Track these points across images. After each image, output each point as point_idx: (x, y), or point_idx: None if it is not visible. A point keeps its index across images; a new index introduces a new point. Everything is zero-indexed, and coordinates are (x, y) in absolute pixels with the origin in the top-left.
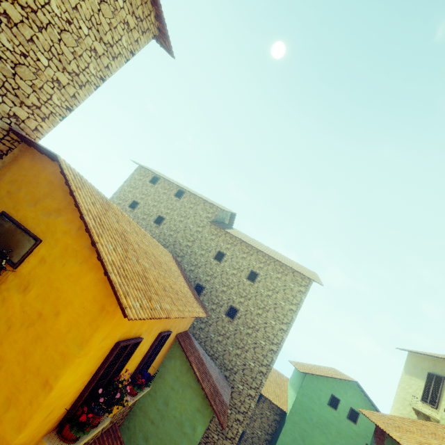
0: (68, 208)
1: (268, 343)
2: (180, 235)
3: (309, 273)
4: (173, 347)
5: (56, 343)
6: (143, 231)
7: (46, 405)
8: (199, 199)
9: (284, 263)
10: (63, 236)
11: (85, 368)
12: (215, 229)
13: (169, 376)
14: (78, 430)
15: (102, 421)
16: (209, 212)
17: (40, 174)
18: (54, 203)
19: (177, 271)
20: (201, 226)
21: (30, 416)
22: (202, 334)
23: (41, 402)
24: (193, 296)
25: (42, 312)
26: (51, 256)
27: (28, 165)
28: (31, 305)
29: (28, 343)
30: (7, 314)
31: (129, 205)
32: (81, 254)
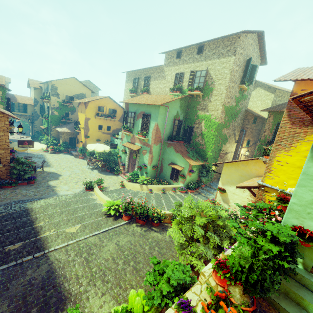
0: None
1: None
2: None
3: (7, 80)
4: None
5: None
6: None
7: None
8: None
9: None
10: None
11: None
12: None
13: None
14: None
15: None
16: None
17: None
18: None
19: None
20: None
21: None
22: None
23: None
24: None
25: None
26: None
27: None
28: None
29: None
30: None
31: None
32: None
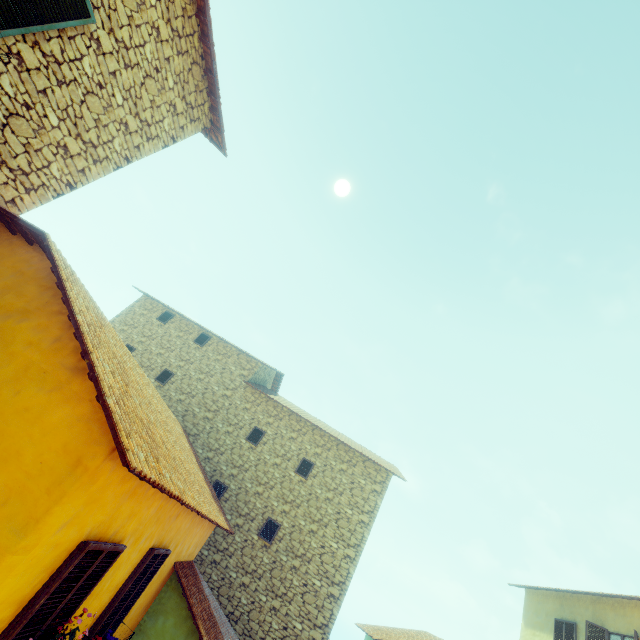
0: (43, 310)
1: (325, 582)
2: (196, 401)
3: (385, 464)
4: (165, 590)
5: None
6: (146, 377)
7: None
8: (231, 349)
9: (351, 447)
10: (26, 349)
11: (14, 586)
12: (253, 393)
13: None
14: None
15: None
16: (245, 368)
17: (4, 261)
18: (20, 301)
19: (189, 450)
20: (232, 388)
21: None
22: (216, 574)
23: None
24: (211, 494)
25: None
26: None
27: None
28: None
29: None
30: None
31: None
32: (52, 376)
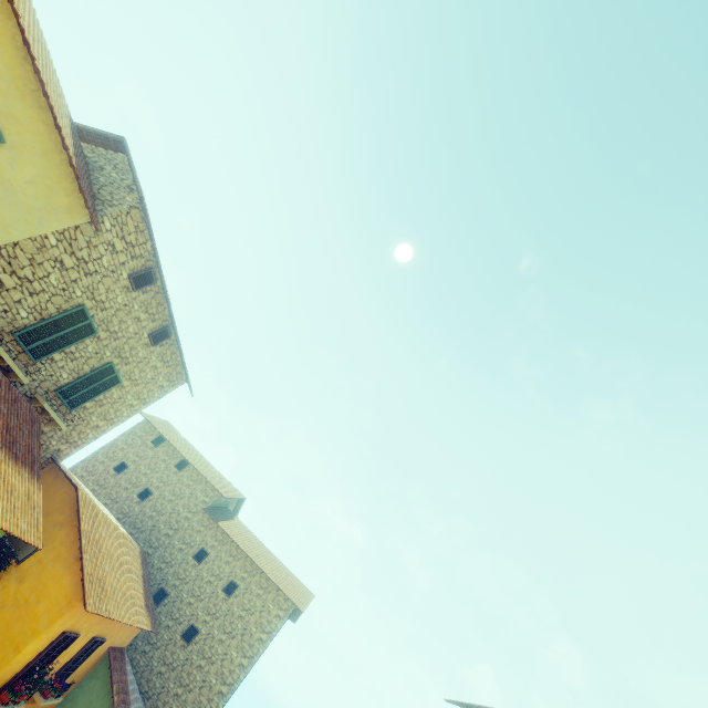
0: (70, 524)
1: (219, 681)
2: (164, 518)
3: (298, 594)
4: (100, 663)
5: (32, 622)
6: (117, 529)
7: (11, 663)
8: (202, 477)
9: (269, 577)
10: (60, 545)
11: (39, 645)
12: (209, 518)
13: (82, 700)
14: (13, 695)
15: (21, 703)
16: (209, 495)
17: (58, 491)
18: (61, 517)
19: (138, 571)
20: (194, 511)
21: (0, 668)
22: (143, 661)
23: (10, 660)
24: (145, 604)
25: (29, 599)
26: (47, 559)
27: (52, 481)
28: (22, 593)
29: (13, 620)
30: (4, 598)
31: (115, 467)
32: (68, 561)
